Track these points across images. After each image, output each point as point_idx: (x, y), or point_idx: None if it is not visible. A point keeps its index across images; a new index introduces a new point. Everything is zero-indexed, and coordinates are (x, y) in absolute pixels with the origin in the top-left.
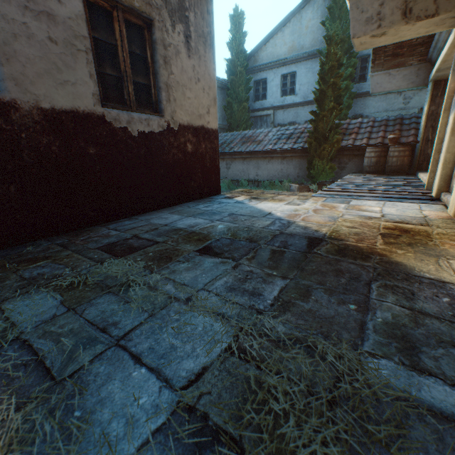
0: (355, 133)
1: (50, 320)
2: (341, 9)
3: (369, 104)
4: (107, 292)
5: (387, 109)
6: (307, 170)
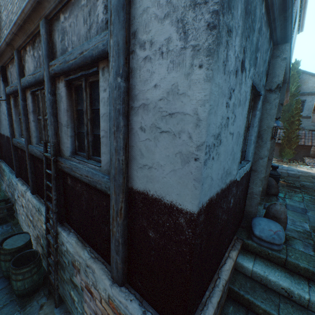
0: (303, 138)
1: (314, 184)
2: (293, 80)
3: (304, 121)
4: (313, 183)
5: (313, 125)
6: (279, 152)
